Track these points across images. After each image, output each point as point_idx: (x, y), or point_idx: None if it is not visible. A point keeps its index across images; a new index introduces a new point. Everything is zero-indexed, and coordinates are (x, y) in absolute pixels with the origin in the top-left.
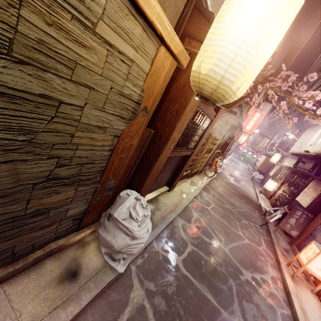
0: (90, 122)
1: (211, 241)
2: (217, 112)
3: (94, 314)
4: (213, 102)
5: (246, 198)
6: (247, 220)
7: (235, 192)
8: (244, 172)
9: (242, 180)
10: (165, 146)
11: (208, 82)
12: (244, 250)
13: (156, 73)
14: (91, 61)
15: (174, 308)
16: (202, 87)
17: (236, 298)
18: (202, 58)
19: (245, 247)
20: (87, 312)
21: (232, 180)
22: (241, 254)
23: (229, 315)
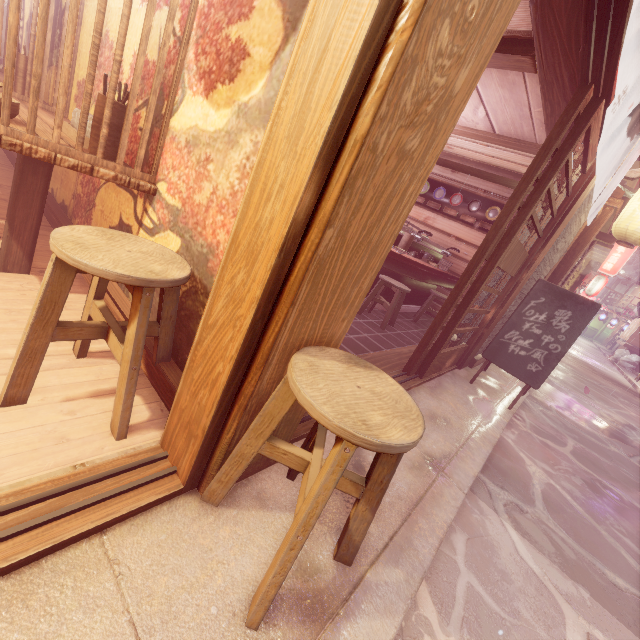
0: (553, 261)
1: (589, 398)
2: (590, 247)
3: (532, 397)
4: (634, 245)
5: (613, 381)
6: (626, 400)
7: (593, 371)
8: (593, 351)
9: (595, 361)
10: (560, 281)
11: (634, 235)
12: (633, 418)
13: (582, 227)
14: (573, 231)
15: (583, 417)
16: (628, 237)
17: (638, 437)
18: (629, 221)
19: (633, 416)
20: (528, 395)
21: (580, 357)
22: (631, 419)
23: (635, 440)
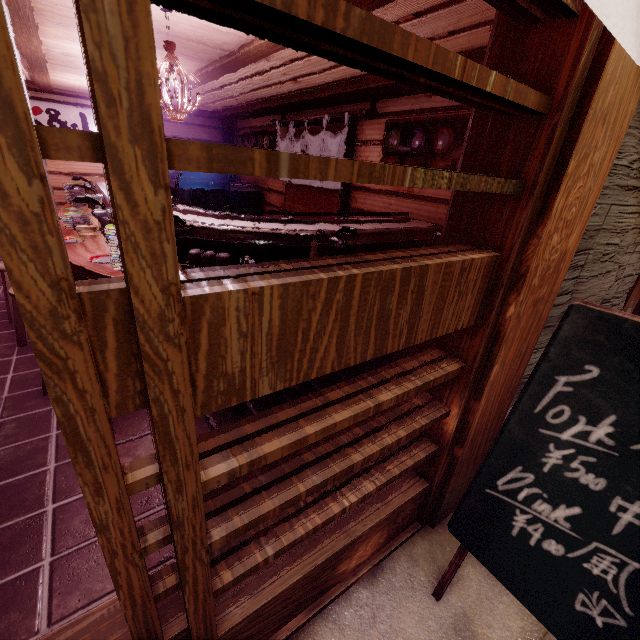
0: None
1: None
2: None
3: None
4: None
5: None
6: None
7: None
8: None
9: None
10: None
11: None
12: None
13: None
14: None
15: None
16: None
17: None
18: None
19: None
20: None
21: None
22: None
23: None
